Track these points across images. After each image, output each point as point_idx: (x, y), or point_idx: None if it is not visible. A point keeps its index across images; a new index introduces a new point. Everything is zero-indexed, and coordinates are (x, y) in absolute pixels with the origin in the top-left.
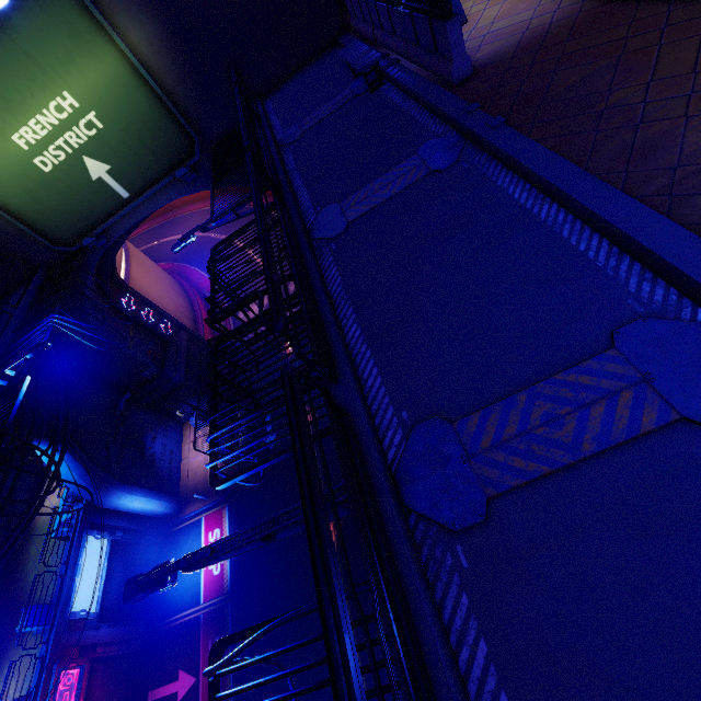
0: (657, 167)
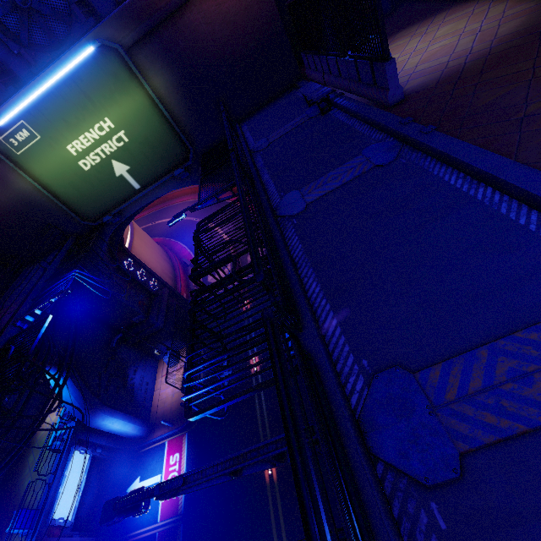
0: None
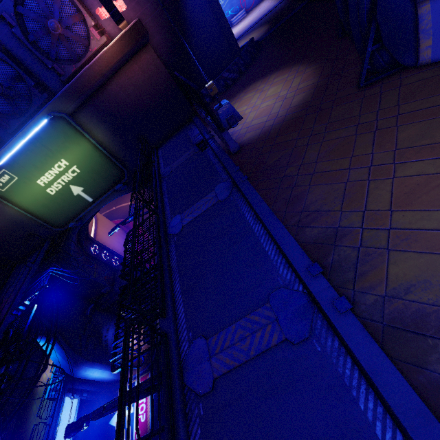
0: (296, 210)
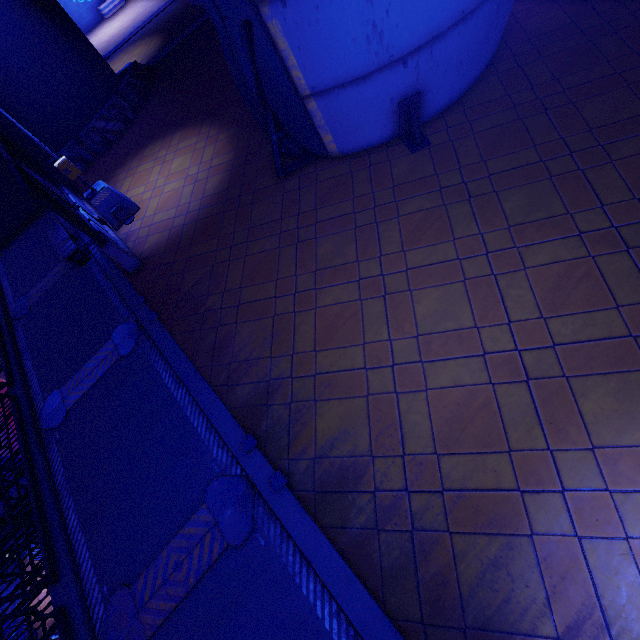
0: (224, 362)
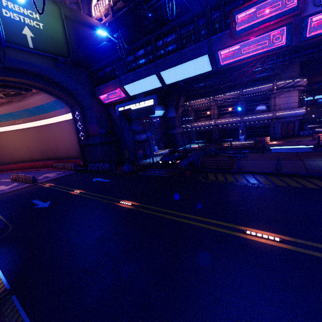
0: None
